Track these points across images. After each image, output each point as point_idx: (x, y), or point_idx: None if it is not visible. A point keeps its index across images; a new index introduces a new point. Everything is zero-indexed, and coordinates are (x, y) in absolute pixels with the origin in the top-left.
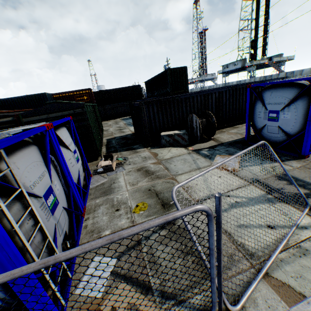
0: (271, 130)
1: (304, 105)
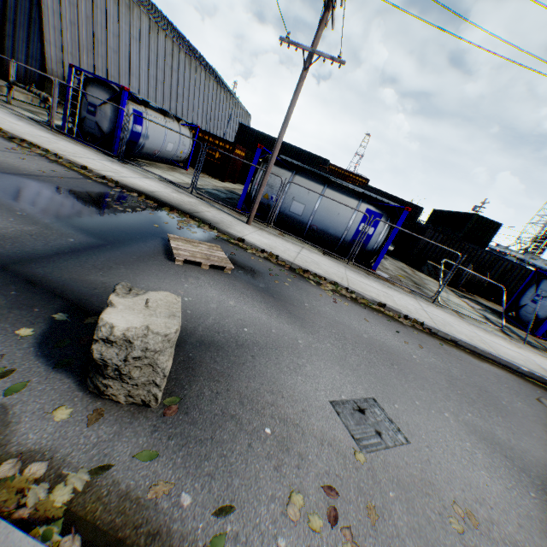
0: (527, 310)
1: None
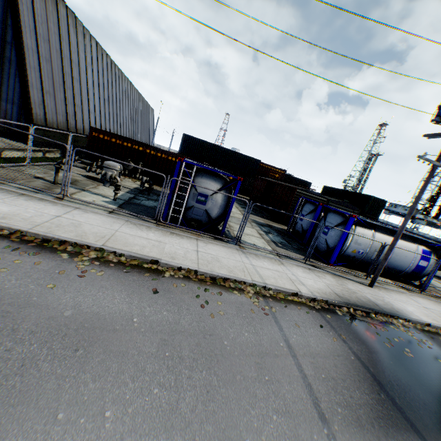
0: None
1: None
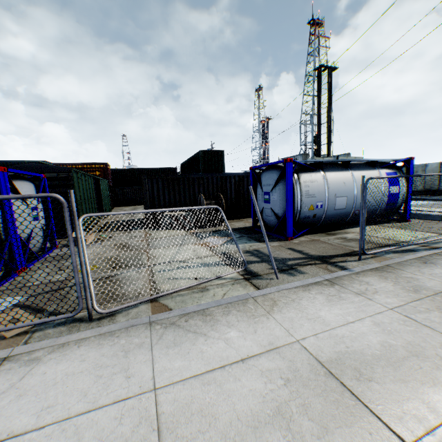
0: (267, 213)
1: (285, 186)
